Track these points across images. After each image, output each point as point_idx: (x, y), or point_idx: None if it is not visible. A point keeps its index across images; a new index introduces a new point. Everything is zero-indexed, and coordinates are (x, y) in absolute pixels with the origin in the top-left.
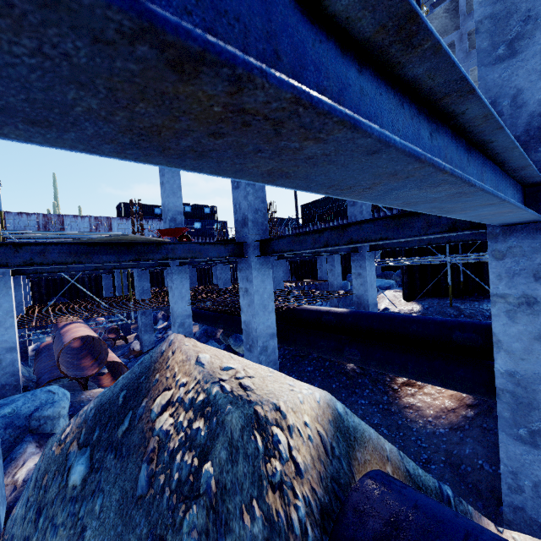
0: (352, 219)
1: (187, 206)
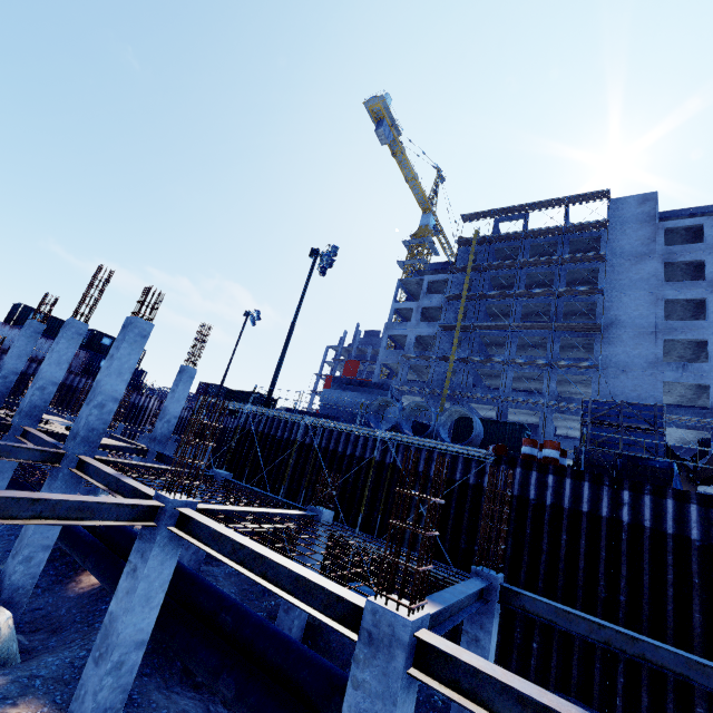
0: (156, 430)
1: (107, 338)
